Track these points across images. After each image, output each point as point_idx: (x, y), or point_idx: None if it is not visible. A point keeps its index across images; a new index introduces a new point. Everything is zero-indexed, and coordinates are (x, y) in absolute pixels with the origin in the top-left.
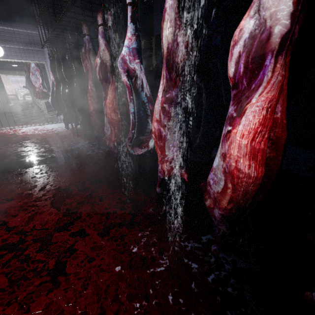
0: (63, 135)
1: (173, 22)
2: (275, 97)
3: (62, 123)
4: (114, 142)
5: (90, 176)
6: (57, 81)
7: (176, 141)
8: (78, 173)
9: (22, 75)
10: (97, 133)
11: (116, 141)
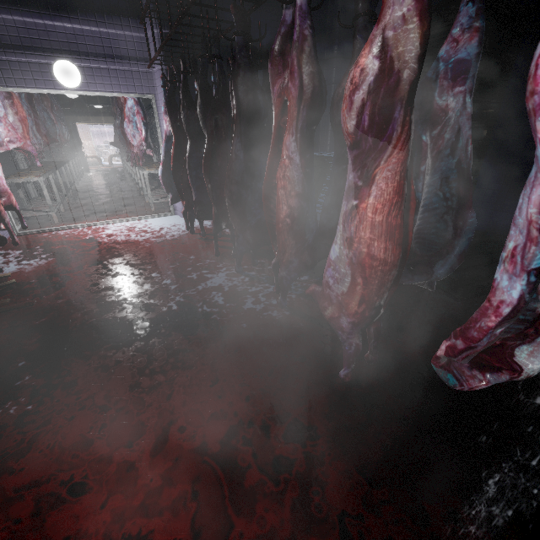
0: (183, 246)
1: None
2: None
3: (176, 216)
4: (354, 318)
5: (277, 403)
6: (177, 135)
7: None
8: (241, 381)
9: (108, 123)
10: (285, 271)
11: (361, 315)
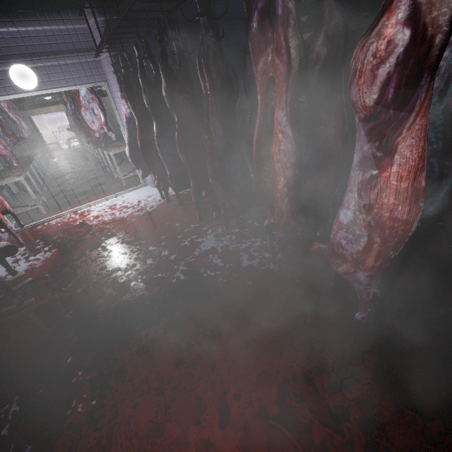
0: (164, 215)
1: None
2: None
3: (147, 187)
4: (372, 271)
5: (310, 354)
6: (139, 117)
7: None
8: (269, 338)
9: (59, 110)
10: (284, 232)
11: (379, 268)
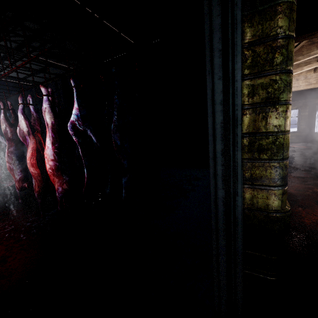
0: None
1: (4, 124)
2: (35, 146)
3: None
4: None
5: None
6: None
7: (19, 169)
8: None
9: None
10: None
11: None
